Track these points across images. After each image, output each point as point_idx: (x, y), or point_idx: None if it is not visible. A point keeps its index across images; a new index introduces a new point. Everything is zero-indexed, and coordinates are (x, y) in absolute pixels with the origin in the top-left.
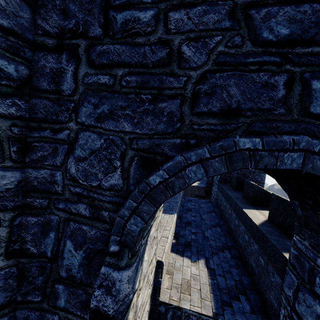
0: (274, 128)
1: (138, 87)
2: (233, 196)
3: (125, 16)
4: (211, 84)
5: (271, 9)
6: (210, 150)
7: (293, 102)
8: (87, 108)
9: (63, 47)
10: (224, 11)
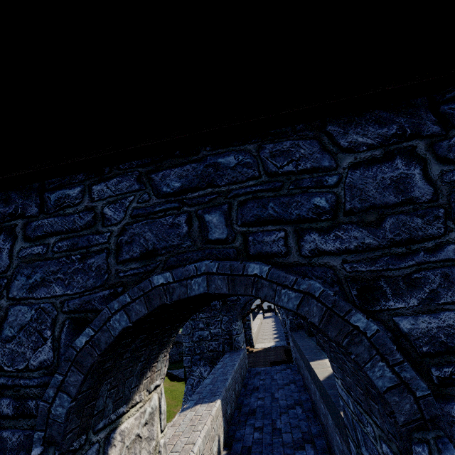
0: (186, 259)
1: (69, 250)
2: (304, 347)
3: (58, 195)
4: (130, 234)
5: (165, 172)
6: (130, 294)
7: (195, 234)
8: (20, 281)
9: (2, 229)
10: (133, 178)
